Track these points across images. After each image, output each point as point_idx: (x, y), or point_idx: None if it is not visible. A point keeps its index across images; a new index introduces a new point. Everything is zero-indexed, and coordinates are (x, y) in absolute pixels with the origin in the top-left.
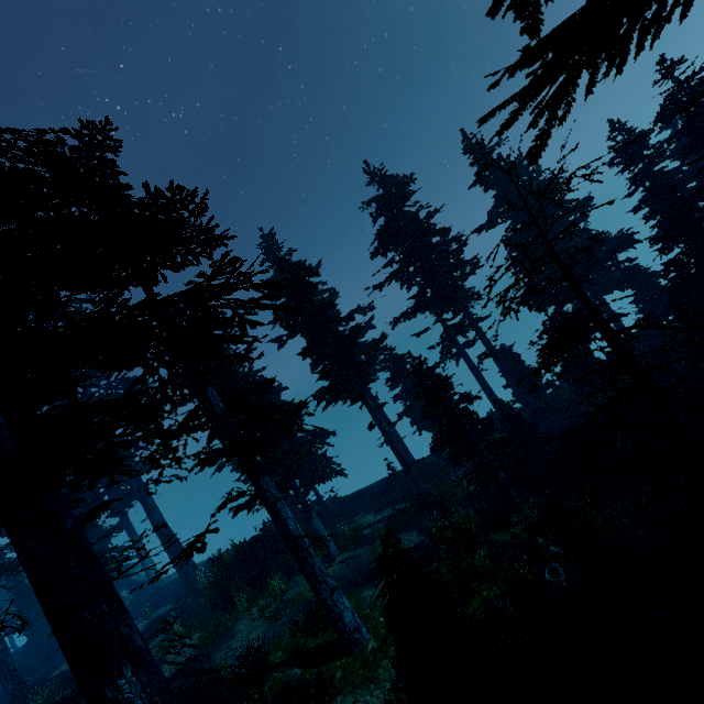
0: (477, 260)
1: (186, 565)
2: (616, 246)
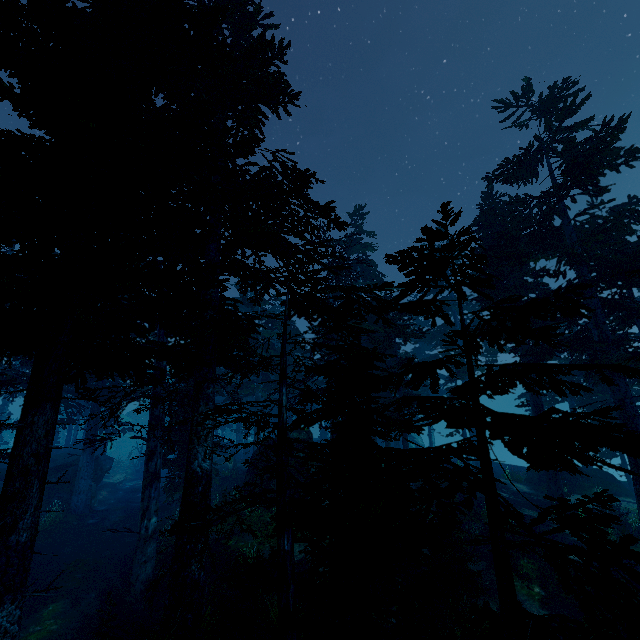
0: None
1: None
2: None
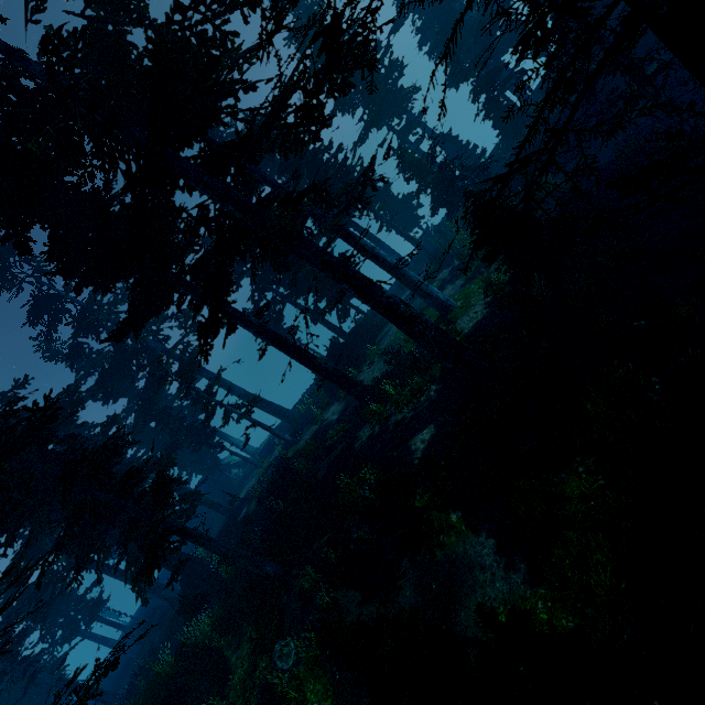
0: (401, 62)
1: (281, 410)
2: (503, 4)
